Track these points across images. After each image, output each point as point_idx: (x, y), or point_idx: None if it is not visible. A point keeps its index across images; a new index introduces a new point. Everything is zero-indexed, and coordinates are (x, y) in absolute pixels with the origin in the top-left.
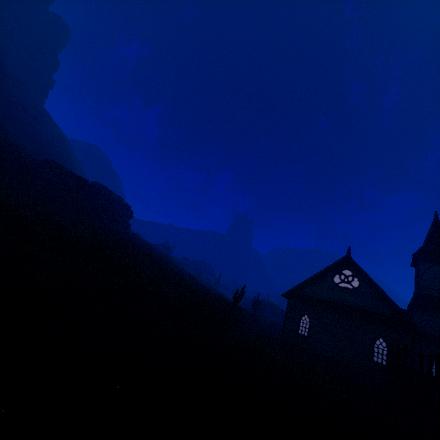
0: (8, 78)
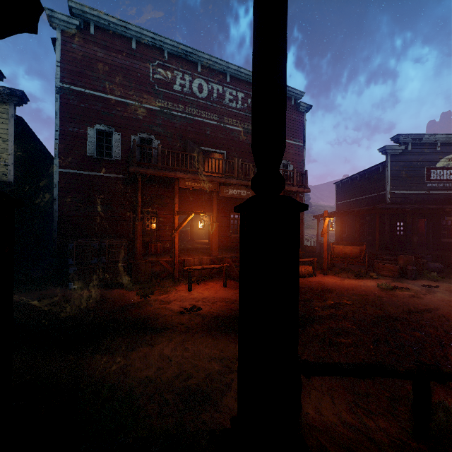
0: None
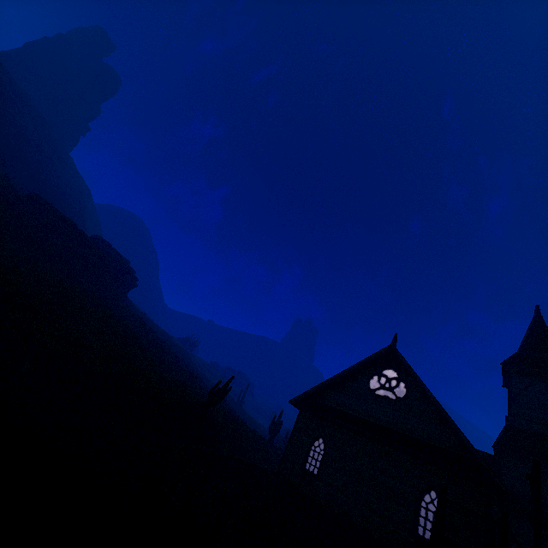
0: (29, 112)
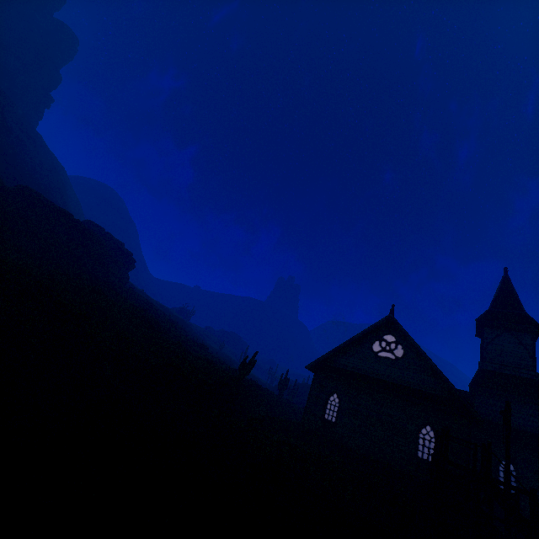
0: None
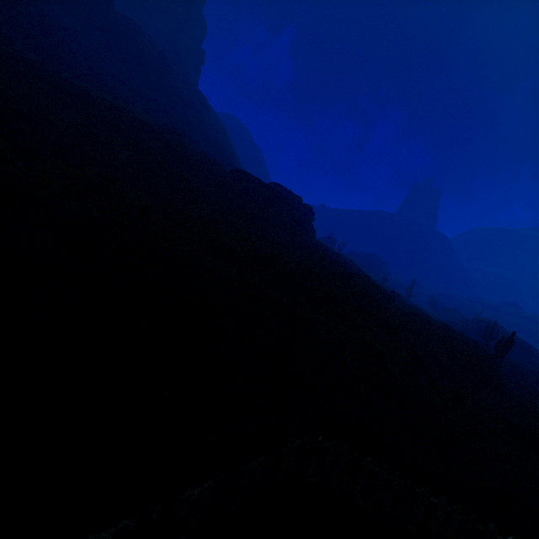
0: (173, 69)
